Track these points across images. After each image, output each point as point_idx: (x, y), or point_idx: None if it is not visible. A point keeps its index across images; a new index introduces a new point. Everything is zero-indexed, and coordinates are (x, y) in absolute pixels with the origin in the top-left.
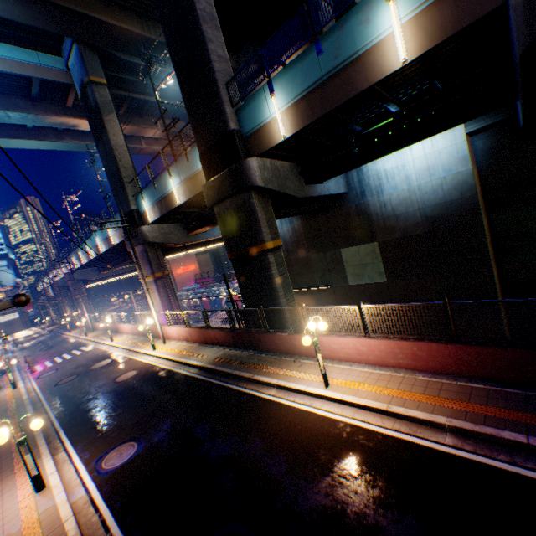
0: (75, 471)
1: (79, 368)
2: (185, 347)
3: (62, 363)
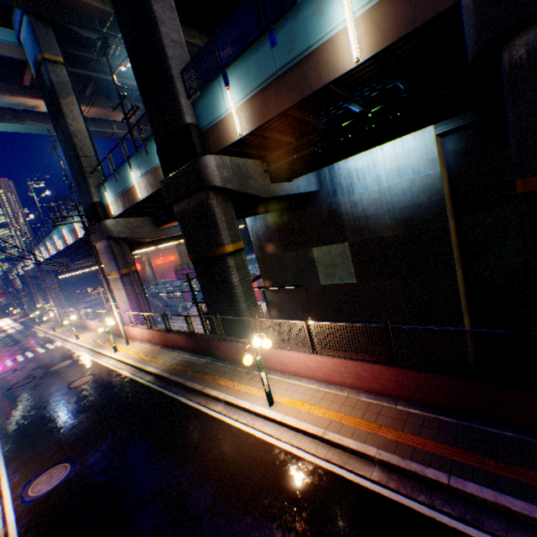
0: None
1: (38, 369)
2: (147, 350)
3: (22, 362)
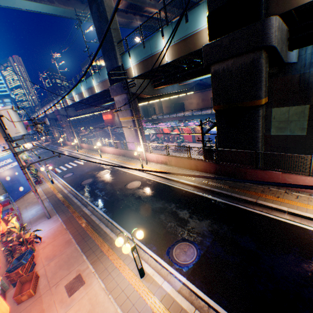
0: (154, 260)
1: (89, 174)
2: (167, 169)
3: (73, 168)
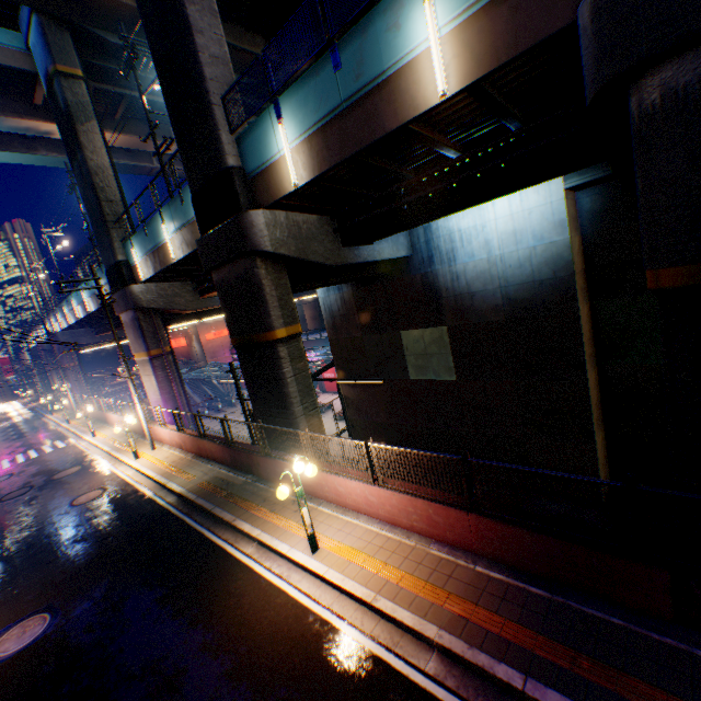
0: None
1: (39, 476)
2: (175, 460)
3: (22, 464)
